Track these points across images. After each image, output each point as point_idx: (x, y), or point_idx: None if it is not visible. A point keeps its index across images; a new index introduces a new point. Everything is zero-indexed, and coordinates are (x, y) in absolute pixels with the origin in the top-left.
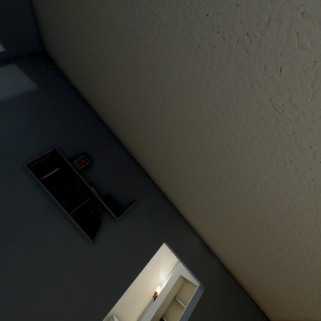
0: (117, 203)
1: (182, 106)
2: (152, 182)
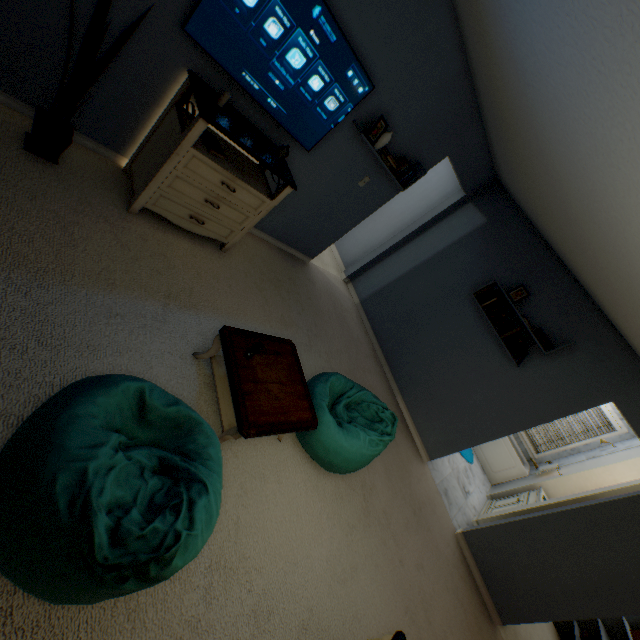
0: (547, 339)
1: (605, 257)
2: (611, 327)
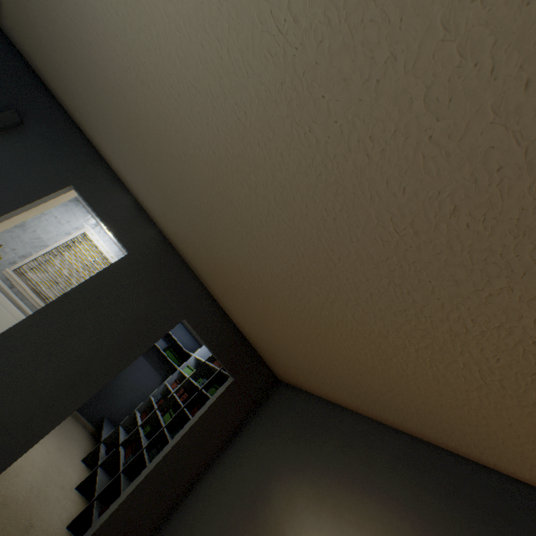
0: None
1: None
2: (63, 111)
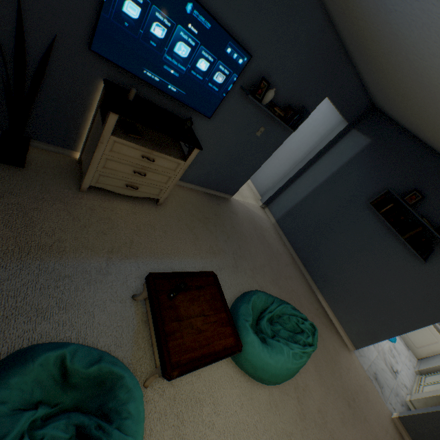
0: None
1: None
2: None
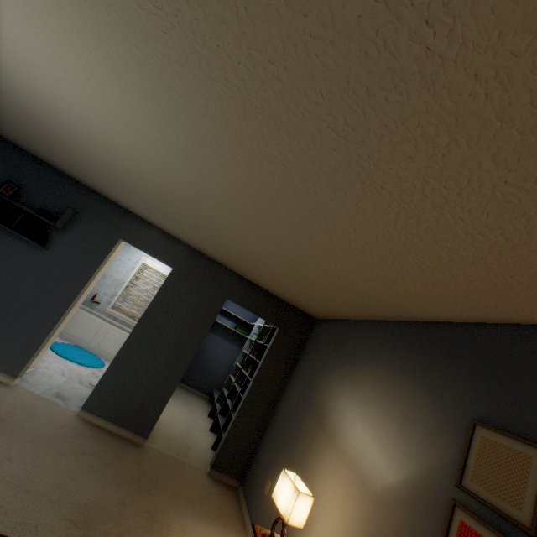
0: (52, 214)
1: (6, 108)
2: (94, 192)
